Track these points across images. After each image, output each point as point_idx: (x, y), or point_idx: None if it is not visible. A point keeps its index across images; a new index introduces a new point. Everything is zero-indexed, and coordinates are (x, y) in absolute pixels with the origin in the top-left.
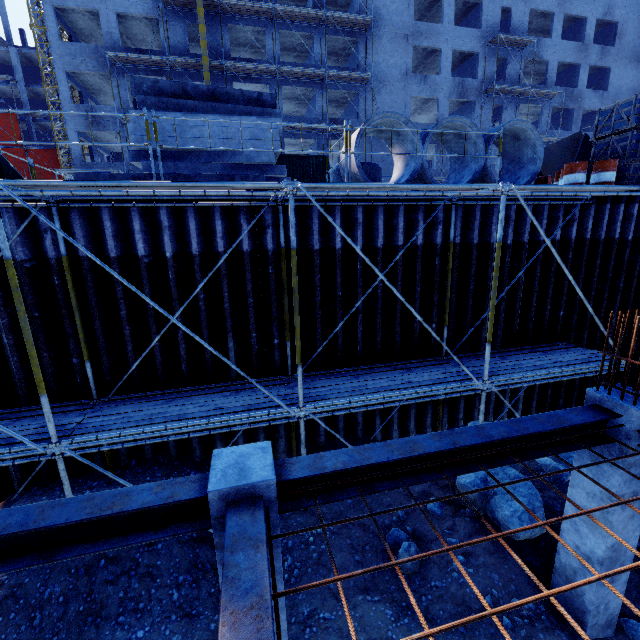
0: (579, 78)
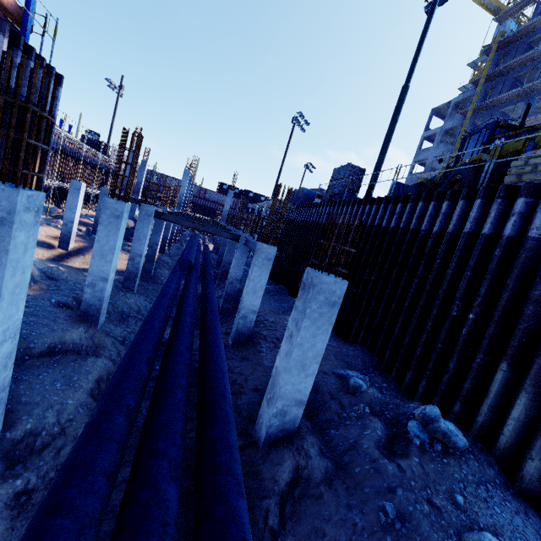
0: None
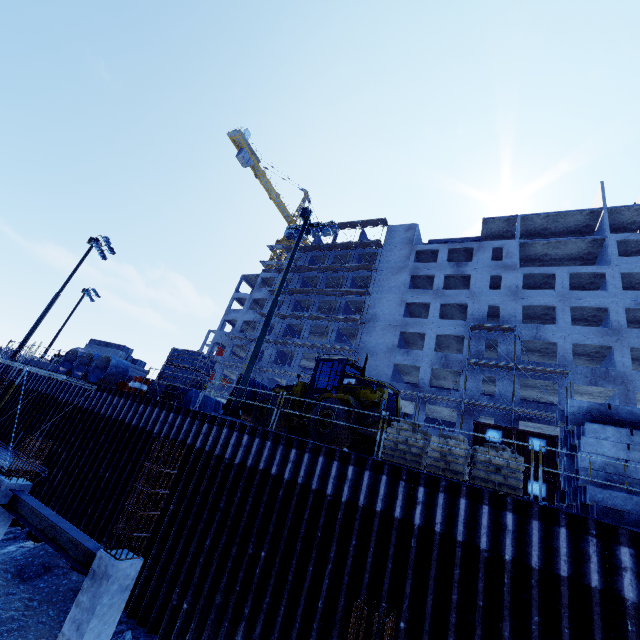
0: (614, 359)
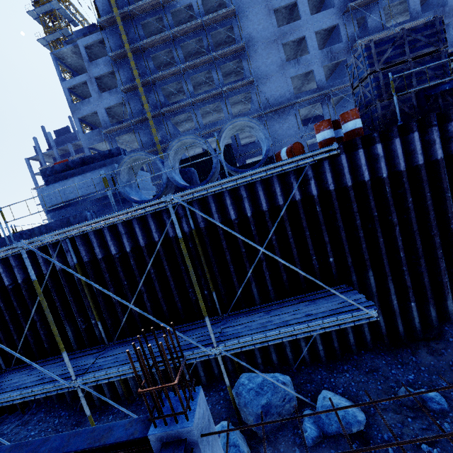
0: None
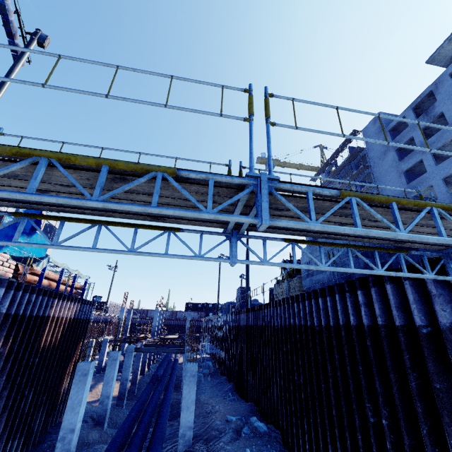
0: None
